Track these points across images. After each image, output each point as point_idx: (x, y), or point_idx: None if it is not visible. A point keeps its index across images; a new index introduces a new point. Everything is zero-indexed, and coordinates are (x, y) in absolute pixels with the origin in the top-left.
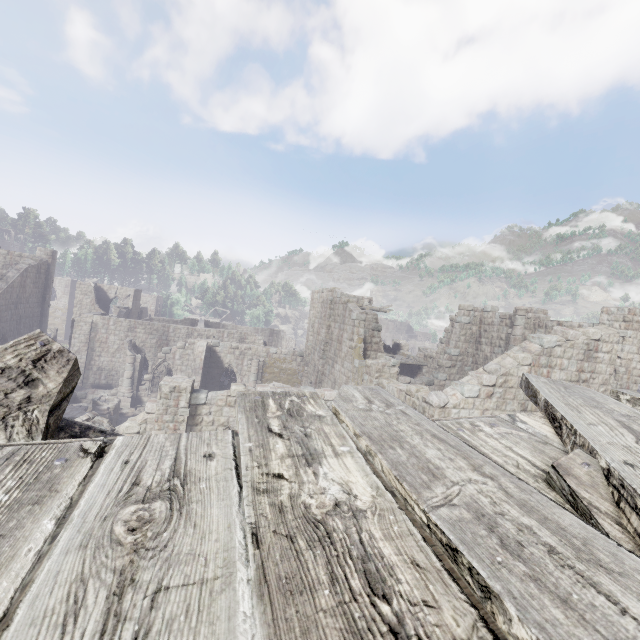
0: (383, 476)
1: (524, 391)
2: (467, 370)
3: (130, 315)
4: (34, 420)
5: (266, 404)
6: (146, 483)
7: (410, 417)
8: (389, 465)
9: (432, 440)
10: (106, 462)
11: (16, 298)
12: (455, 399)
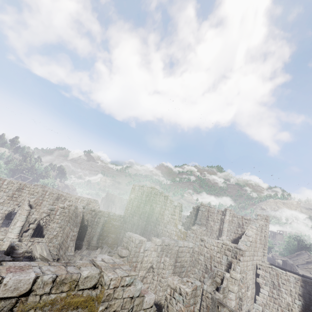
0: None
1: None
2: None
3: None
4: None
5: None
6: None
7: None
8: None
9: None
10: None
11: None
12: (245, 247)
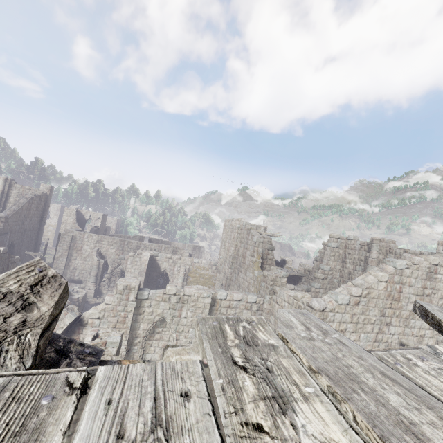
0: (358, 428)
1: (420, 316)
2: (336, 282)
3: (98, 231)
4: (26, 344)
5: (224, 330)
6: (130, 435)
7: (350, 348)
8: (365, 419)
9: (385, 380)
10: (90, 402)
11: (23, 217)
12: (331, 305)
